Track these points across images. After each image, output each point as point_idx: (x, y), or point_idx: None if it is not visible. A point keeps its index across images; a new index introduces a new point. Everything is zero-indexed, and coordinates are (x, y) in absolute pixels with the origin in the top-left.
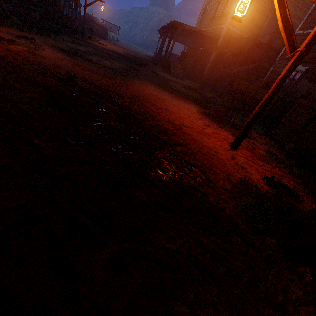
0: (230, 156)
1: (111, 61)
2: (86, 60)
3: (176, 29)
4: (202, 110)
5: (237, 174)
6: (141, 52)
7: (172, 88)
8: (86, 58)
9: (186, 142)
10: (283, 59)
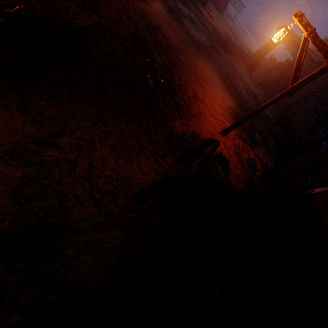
0: (212, 132)
1: (200, 33)
2: (178, 22)
3: None
4: (236, 109)
5: (203, 137)
6: (247, 43)
7: (232, 83)
8: (180, 21)
9: (191, 105)
10: None
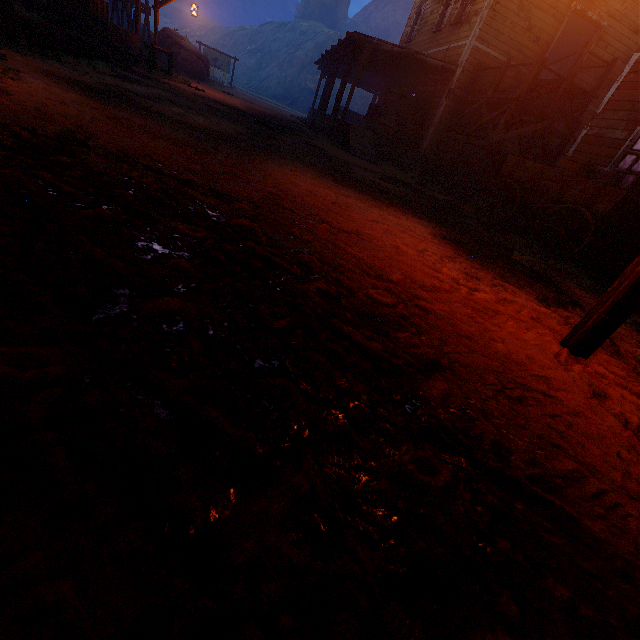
0: (588, 389)
1: (210, 118)
2: (141, 111)
3: (357, 55)
4: (441, 232)
5: None
6: (283, 110)
7: (359, 180)
8: (143, 107)
9: (449, 353)
10: (615, 107)
